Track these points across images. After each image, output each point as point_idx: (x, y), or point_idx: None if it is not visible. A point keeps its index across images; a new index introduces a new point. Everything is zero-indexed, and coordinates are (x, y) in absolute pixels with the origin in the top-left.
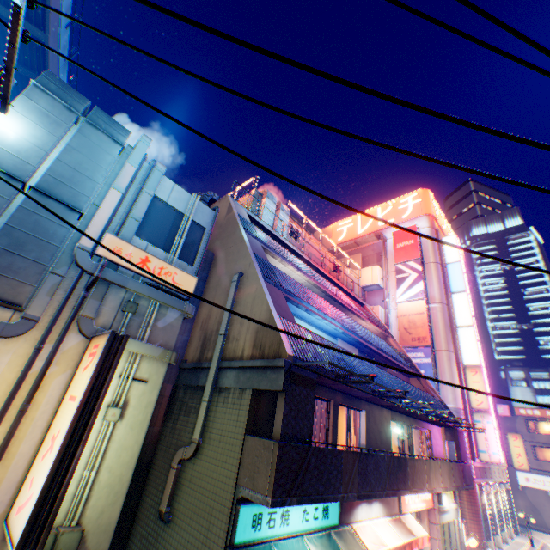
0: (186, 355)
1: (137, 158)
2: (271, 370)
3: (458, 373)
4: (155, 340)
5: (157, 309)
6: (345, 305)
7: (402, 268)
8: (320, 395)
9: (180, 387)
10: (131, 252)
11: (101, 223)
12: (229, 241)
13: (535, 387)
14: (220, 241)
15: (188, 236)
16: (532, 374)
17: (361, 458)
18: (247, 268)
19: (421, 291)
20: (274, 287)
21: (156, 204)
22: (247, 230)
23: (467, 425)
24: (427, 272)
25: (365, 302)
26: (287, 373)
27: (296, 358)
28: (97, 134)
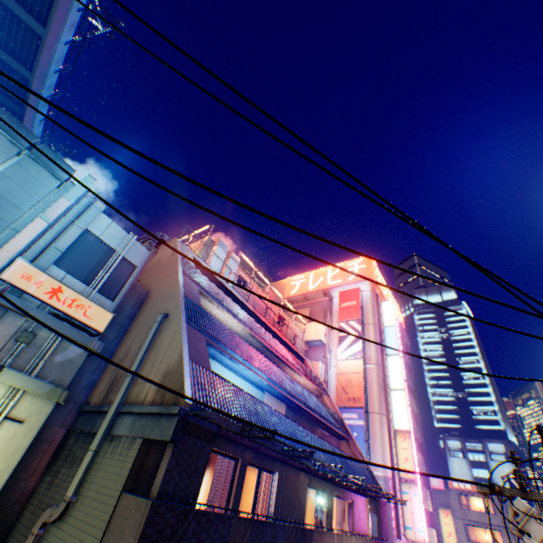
0: (91, 396)
1: (76, 194)
2: (166, 418)
3: (389, 437)
4: (48, 375)
5: (59, 342)
6: (281, 357)
7: (345, 326)
8: (228, 451)
9: (73, 432)
10: (44, 280)
11: (16, 249)
12: (165, 282)
13: (471, 458)
14: (158, 281)
15: (116, 272)
16: (467, 444)
17: (256, 526)
18: (173, 309)
19: (359, 351)
20: (198, 331)
21: (88, 237)
22: (186, 273)
23: (395, 497)
24: (366, 333)
25: (309, 357)
26: (181, 421)
27: (196, 406)
28: (37, 167)
